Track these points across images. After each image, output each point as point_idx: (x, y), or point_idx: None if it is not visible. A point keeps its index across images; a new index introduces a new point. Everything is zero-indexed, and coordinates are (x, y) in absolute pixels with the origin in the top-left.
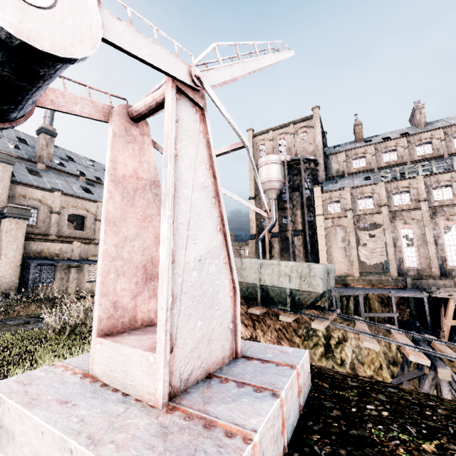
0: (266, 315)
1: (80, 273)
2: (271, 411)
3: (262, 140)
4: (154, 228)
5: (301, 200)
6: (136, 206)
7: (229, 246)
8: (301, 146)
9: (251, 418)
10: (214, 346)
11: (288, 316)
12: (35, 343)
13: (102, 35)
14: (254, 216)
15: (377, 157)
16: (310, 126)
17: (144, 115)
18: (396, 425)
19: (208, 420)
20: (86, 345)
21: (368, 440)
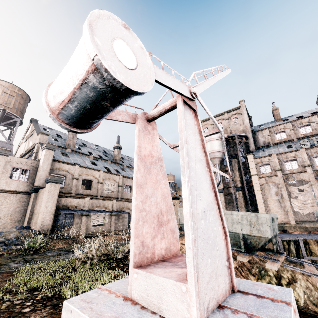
0: None
1: (88, 219)
2: None
3: (205, 124)
4: (161, 188)
5: (238, 164)
6: (151, 174)
7: (219, 201)
8: (234, 127)
9: None
10: (219, 280)
11: (243, 257)
12: (69, 270)
13: (154, 78)
14: None
15: (294, 131)
16: (239, 113)
17: (155, 118)
18: None
19: None
20: (103, 273)
21: None
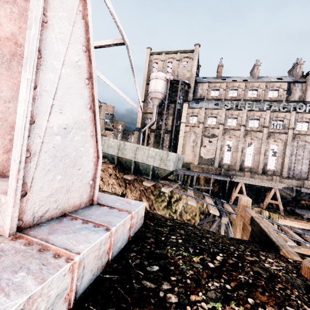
0: (135, 181)
1: None
2: (98, 240)
3: (156, 59)
4: None
5: (174, 110)
6: (13, 70)
7: (97, 123)
8: (182, 71)
9: (81, 245)
10: (72, 195)
11: (148, 183)
12: None
13: None
14: (140, 115)
15: (226, 92)
16: (191, 58)
17: None
18: (183, 247)
19: (44, 245)
20: None
21: (164, 256)
